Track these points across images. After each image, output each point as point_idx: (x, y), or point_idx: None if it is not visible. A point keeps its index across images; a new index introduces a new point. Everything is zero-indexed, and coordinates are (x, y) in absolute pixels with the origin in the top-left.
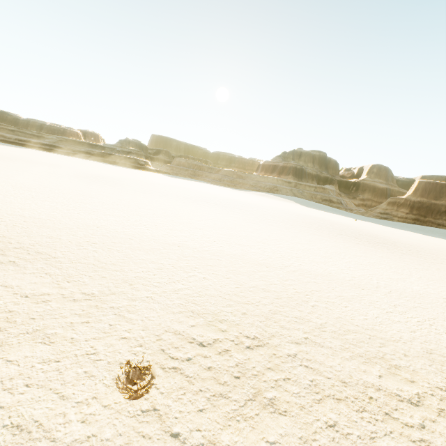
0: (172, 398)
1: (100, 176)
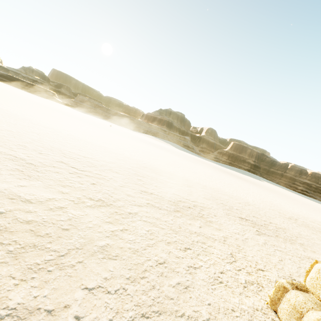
0: (310, 231)
1: (56, 109)
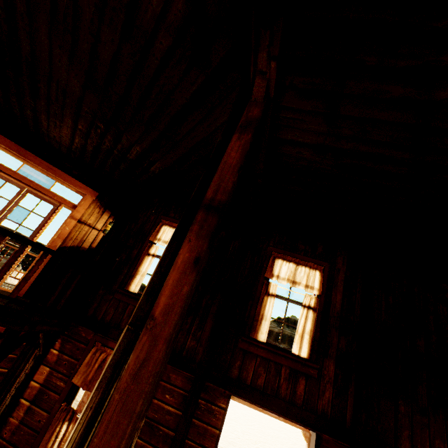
0: None
1: None
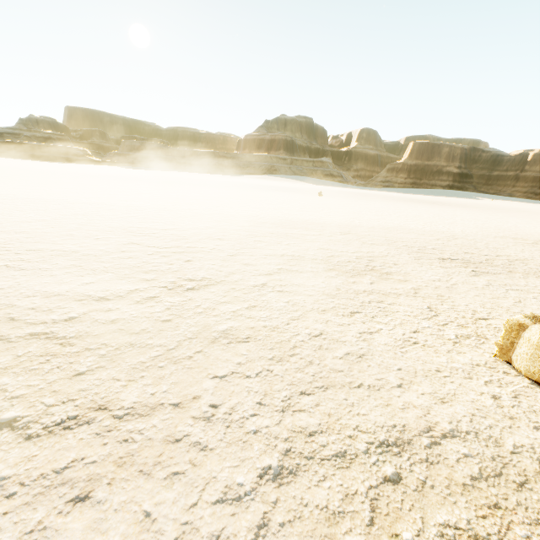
0: None
1: (97, 175)
